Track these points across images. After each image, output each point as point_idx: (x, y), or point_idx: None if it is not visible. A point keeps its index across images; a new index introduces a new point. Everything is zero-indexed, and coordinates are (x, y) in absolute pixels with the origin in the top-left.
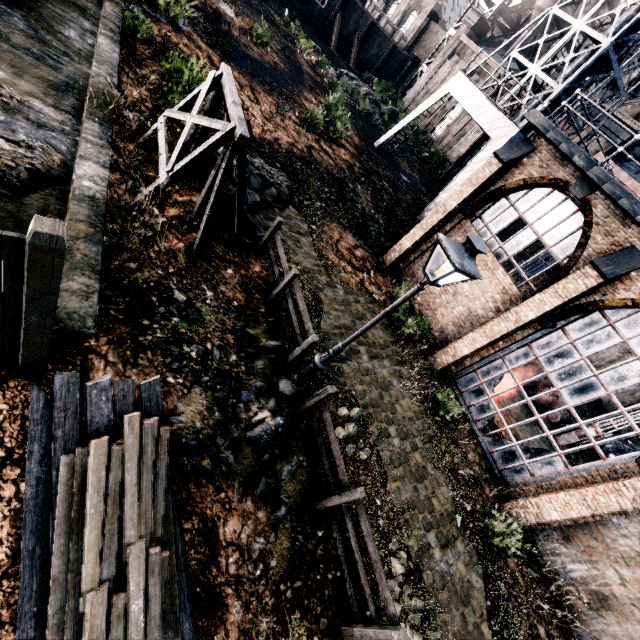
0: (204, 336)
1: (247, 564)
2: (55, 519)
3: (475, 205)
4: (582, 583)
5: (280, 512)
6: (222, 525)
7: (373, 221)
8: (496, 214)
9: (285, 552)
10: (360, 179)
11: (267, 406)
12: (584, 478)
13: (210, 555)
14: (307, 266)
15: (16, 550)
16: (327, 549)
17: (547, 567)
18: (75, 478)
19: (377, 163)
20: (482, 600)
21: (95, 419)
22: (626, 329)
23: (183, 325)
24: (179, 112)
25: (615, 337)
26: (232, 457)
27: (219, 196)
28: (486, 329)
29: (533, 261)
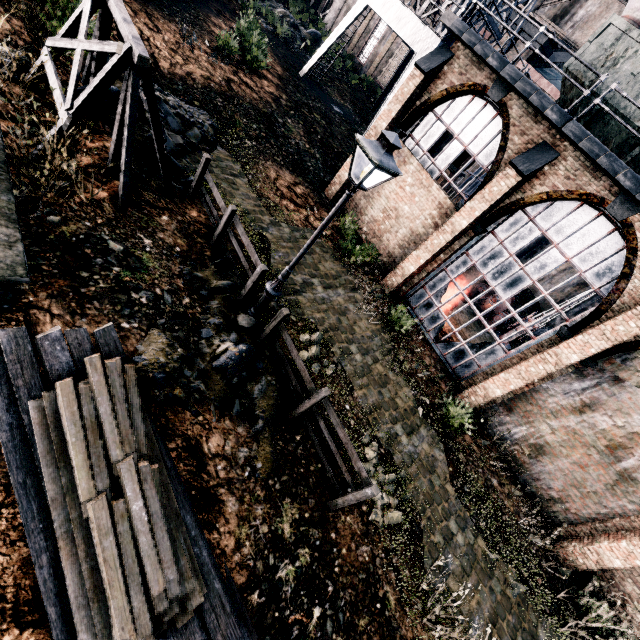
0: (151, 283)
1: (235, 469)
2: (38, 454)
3: (404, 123)
4: (523, 441)
5: (258, 425)
6: (205, 442)
7: (309, 156)
8: (425, 130)
9: (268, 455)
10: (289, 112)
11: (229, 338)
12: (519, 357)
13: (199, 466)
14: (247, 207)
15: (7, 485)
16: (306, 449)
17: (497, 436)
18: (48, 418)
19: (305, 94)
20: (445, 468)
21: (54, 367)
22: (544, 222)
23: (126, 274)
24: (63, 39)
25: (536, 231)
26: (203, 386)
27: (133, 133)
28: (427, 245)
29: (468, 179)
